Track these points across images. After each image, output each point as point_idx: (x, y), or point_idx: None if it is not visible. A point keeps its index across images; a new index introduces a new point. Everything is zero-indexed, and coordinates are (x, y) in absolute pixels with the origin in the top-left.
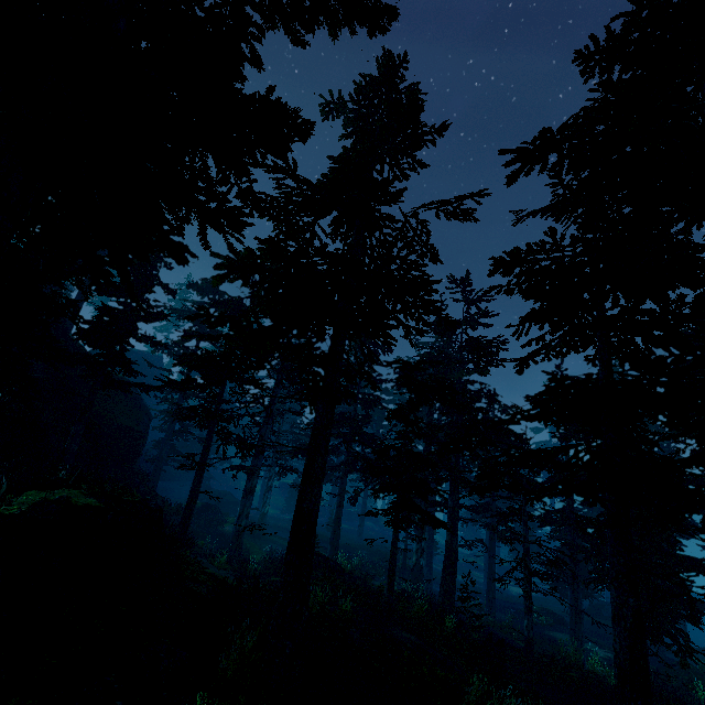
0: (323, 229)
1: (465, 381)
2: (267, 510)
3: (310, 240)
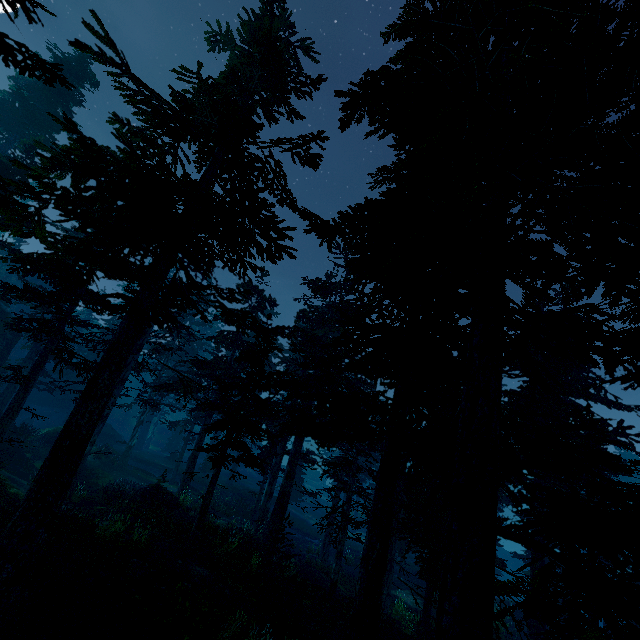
0: (186, 155)
1: (329, 339)
2: (134, 443)
3: (144, 149)
